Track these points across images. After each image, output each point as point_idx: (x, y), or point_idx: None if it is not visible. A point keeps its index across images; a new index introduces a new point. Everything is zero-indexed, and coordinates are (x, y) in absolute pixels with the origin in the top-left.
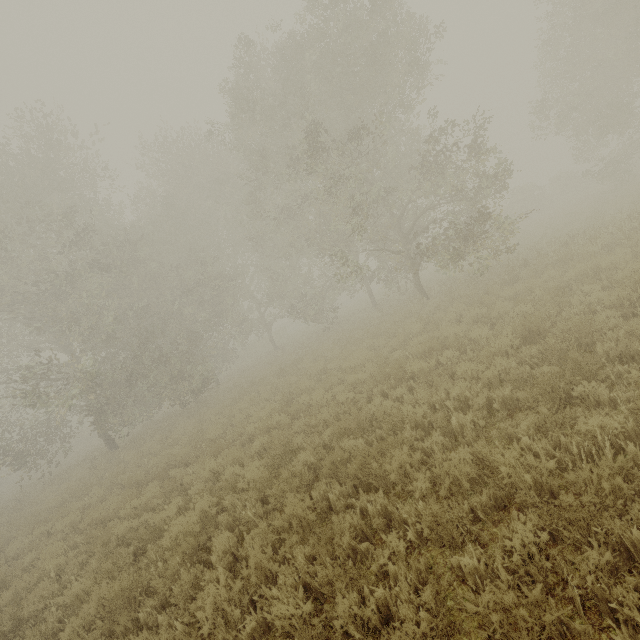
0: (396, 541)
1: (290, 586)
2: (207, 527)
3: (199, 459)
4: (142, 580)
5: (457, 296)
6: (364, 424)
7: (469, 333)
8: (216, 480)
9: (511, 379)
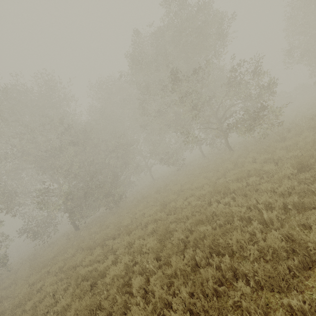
0: (244, 287)
1: (180, 310)
2: (128, 272)
3: (120, 236)
4: (96, 301)
5: (250, 149)
6: (209, 217)
7: (263, 168)
8: (130, 247)
9: (296, 192)
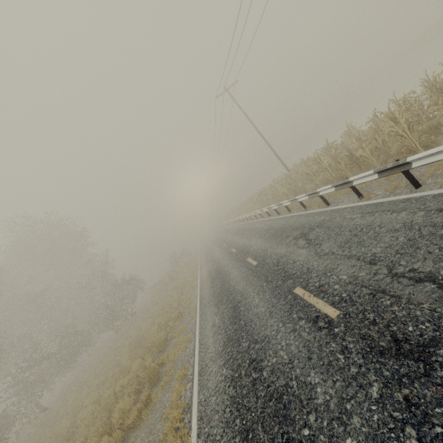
0: None
1: None
2: None
3: None
4: None
5: None
6: None
7: None
8: None
9: None
